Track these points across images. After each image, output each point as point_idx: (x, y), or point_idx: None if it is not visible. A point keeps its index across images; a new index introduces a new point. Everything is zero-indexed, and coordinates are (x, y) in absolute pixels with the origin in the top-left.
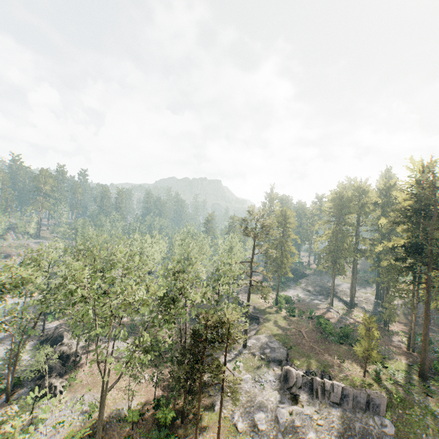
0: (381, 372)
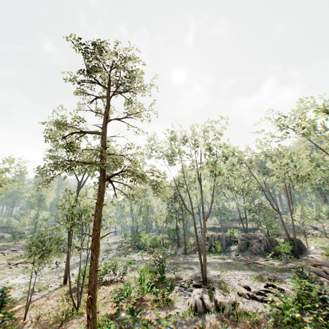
0: None
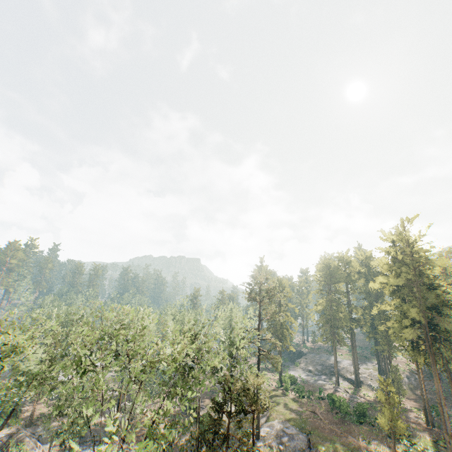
0: (410, 448)
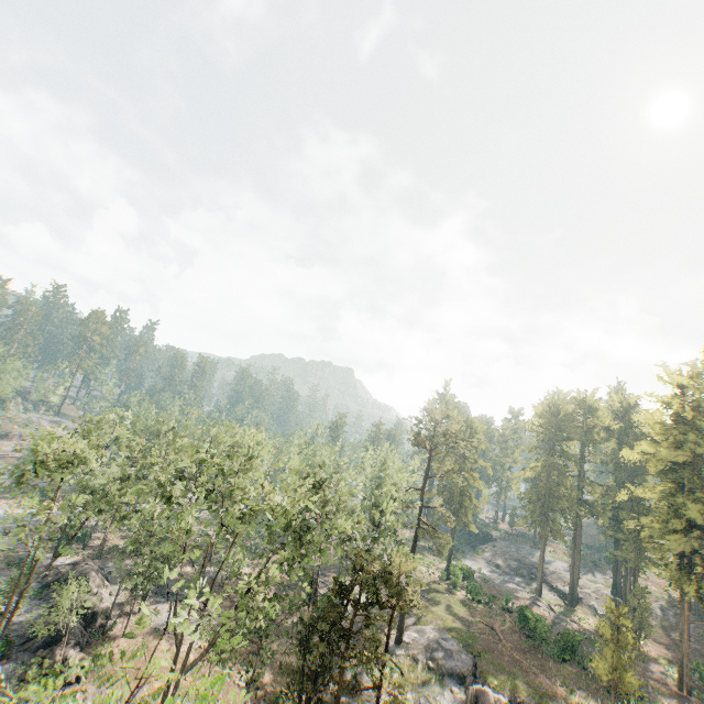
0: None
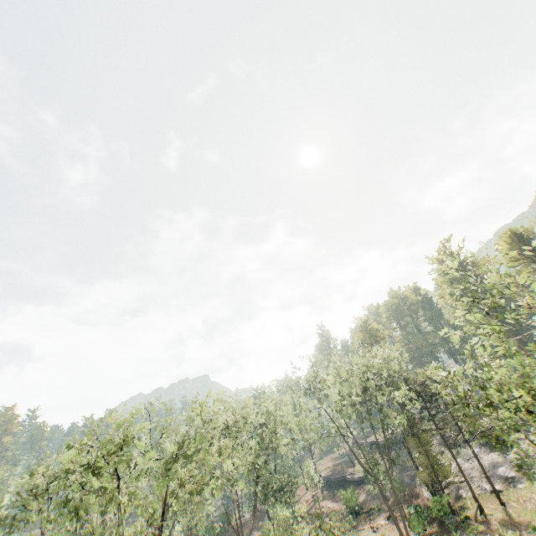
0: None
